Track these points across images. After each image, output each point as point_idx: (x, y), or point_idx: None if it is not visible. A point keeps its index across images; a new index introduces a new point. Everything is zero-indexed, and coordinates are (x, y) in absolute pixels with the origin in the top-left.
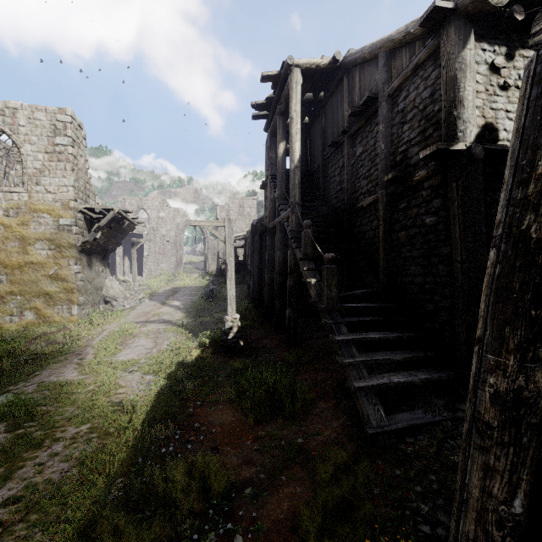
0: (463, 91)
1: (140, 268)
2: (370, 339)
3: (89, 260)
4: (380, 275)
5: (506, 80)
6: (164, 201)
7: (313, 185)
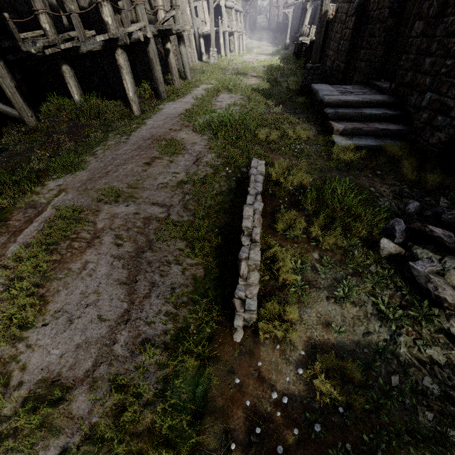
0: None
1: None
2: None
3: None
4: None
5: None
6: None
7: None
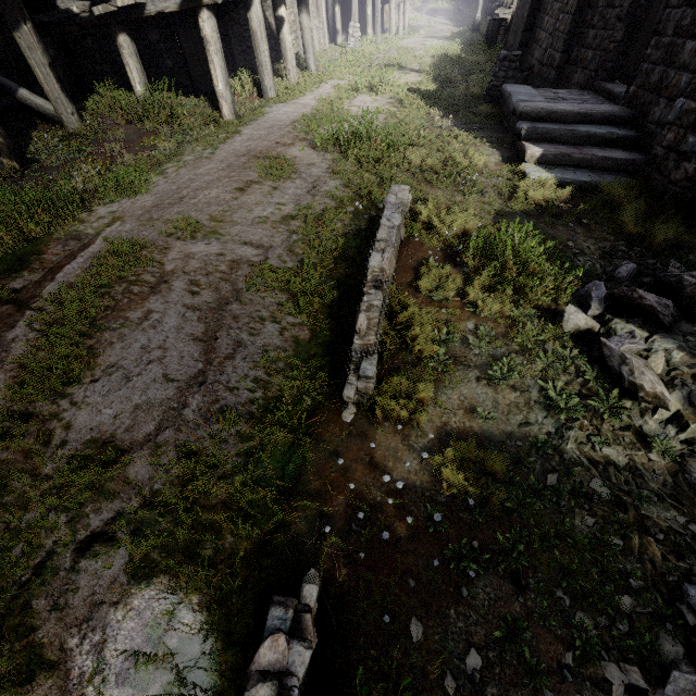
0: None
1: None
2: None
3: None
4: None
5: None
6: None
7: None
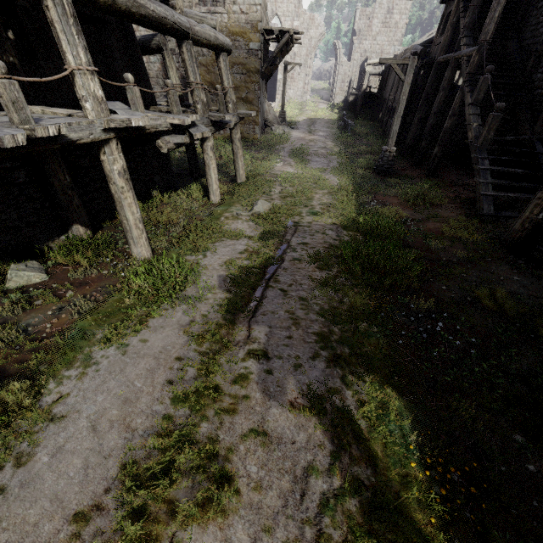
0: None
1: (269, 92)
2: (503, 171)
3: (262, 85)
4: (536, 126)
5: None
6: (300, 3)
7: (512, 4)
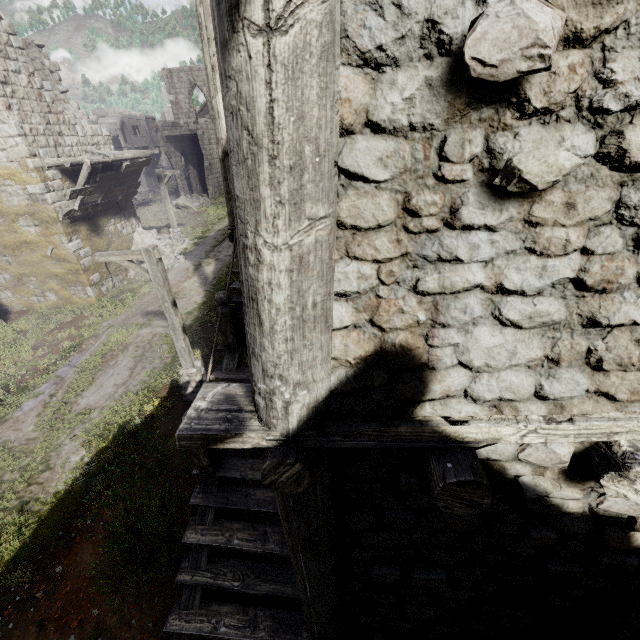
0: (253, 264)
1: None
2: (228, 548)
3: (93, 225)
4: None
5: (518, 165)
6: None
7: None
